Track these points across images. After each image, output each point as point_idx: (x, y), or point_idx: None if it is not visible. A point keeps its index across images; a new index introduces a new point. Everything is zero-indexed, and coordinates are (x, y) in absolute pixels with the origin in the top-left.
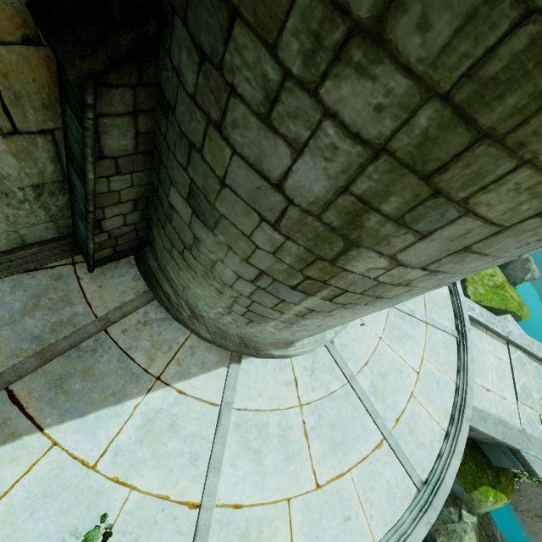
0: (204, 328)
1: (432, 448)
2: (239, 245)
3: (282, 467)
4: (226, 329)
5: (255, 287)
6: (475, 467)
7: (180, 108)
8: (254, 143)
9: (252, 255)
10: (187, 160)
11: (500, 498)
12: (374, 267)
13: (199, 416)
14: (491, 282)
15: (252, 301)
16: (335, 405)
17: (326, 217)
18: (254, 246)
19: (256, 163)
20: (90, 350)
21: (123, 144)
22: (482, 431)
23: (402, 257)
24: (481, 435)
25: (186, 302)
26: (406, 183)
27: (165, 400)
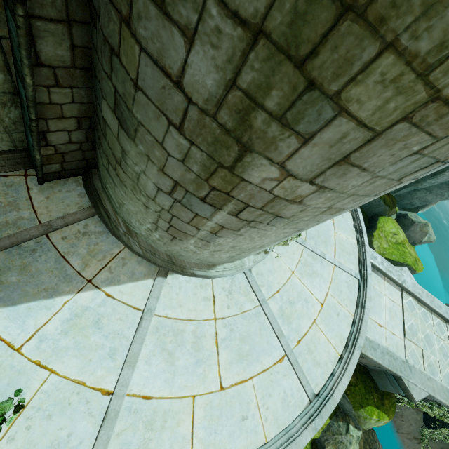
0: (137, 243)
1: (326, 367)
2: (155, 154)
3: (192, 368)
4: (156, 247)
5: (172, 200)
6: (364, 390)
7: (101, 11)
8: (155, 36)
9: (166, 163)
10: (110, 67)
11: (382, 417)
12: (268, 177)
13: (122, 317)
14: (394, 239)
15: (172, 216)
16: (246, 322)
17: (220, 117)
18: (166, 153)
19: (159, 59)
20: (30, 249)
21: (59, 54)
22: (371, 358)
23: (290, 165)
24: (371, 363)
25: (123, 220)
26: (284, 72)
27: (93, 301)
